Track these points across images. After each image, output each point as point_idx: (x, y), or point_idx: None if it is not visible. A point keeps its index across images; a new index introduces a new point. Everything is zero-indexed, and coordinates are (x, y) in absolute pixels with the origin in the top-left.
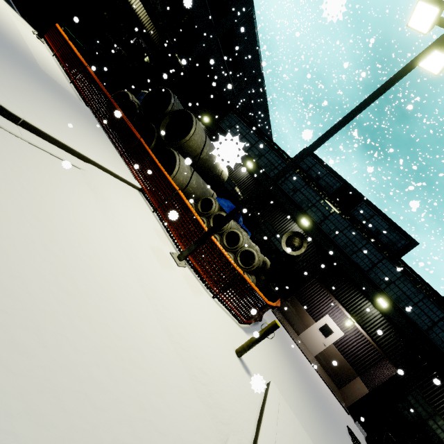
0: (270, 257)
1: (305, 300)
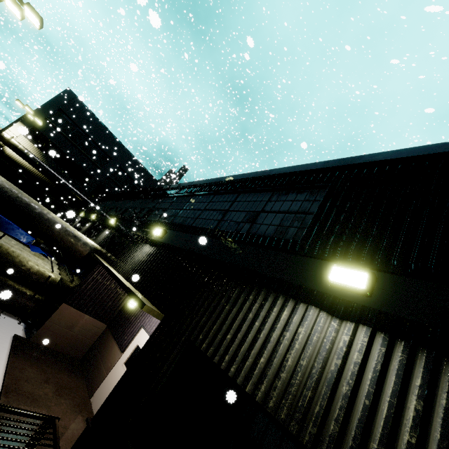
0: (69, 274)
1: (120, 324)
